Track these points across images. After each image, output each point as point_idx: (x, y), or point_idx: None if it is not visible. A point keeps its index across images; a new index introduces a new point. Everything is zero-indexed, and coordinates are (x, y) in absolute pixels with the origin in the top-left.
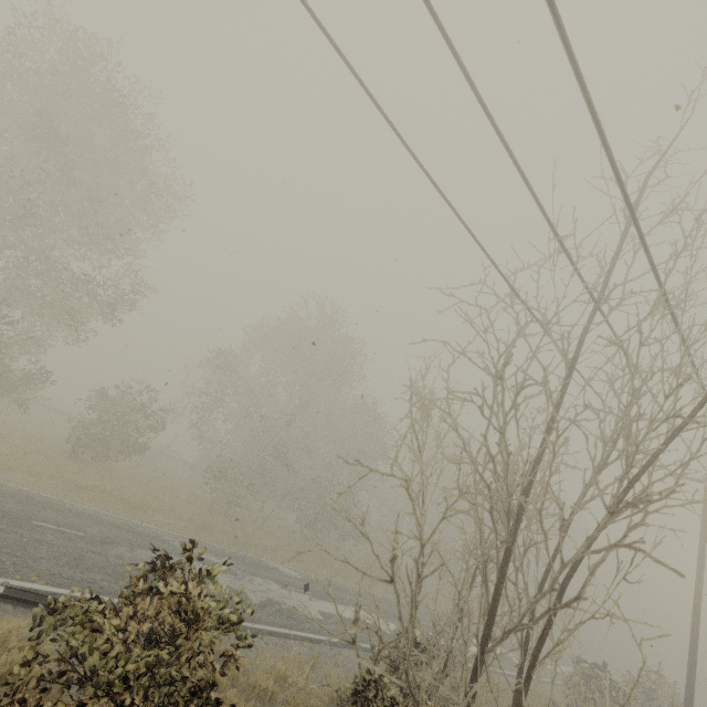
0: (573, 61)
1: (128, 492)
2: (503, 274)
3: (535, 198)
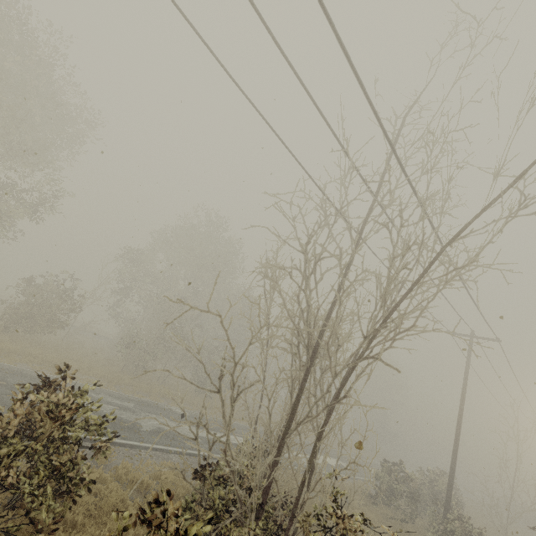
0: (324, 9)
1: (52, 356)
2: (313, 179)
3: (324, 119)
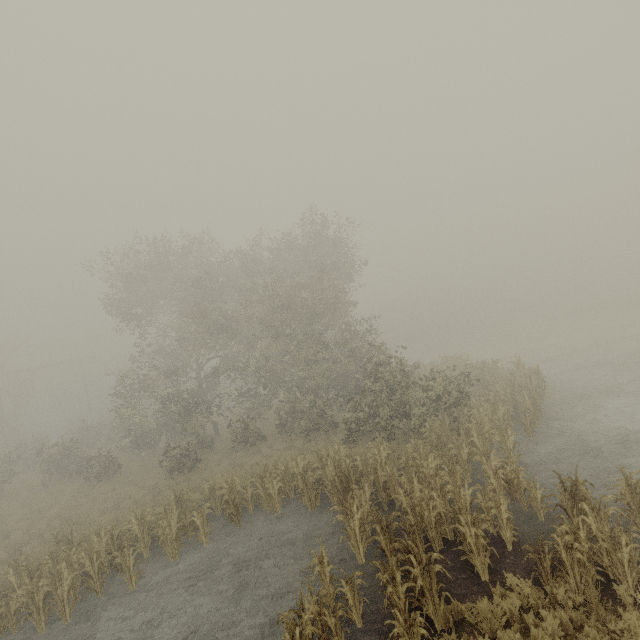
0: None
1: None
2: None
3: None
